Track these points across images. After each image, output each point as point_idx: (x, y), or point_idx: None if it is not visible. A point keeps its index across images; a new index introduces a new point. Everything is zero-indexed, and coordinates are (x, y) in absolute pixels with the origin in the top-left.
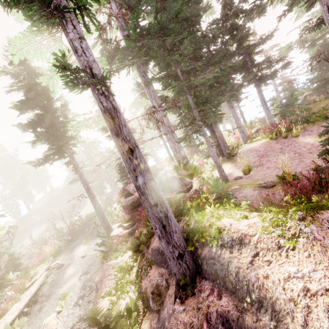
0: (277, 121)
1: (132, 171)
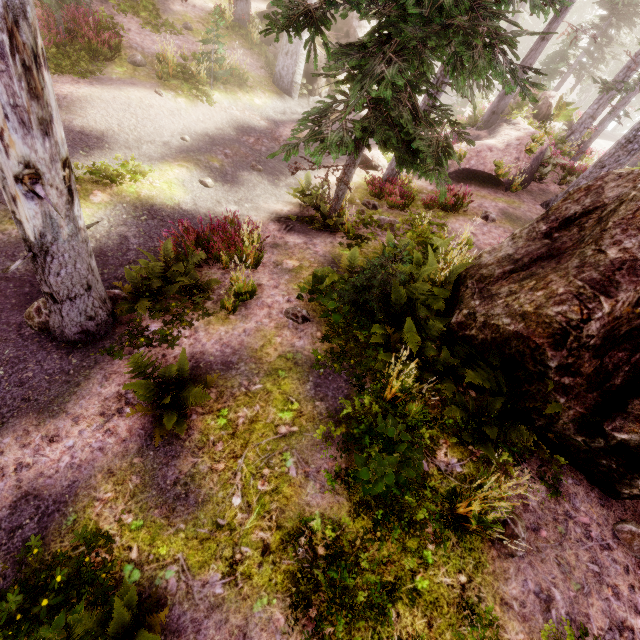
0: None
1: (531, 50)
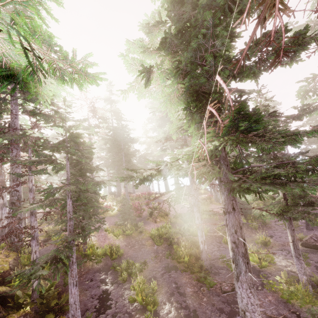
0: (105, 193)
1: None
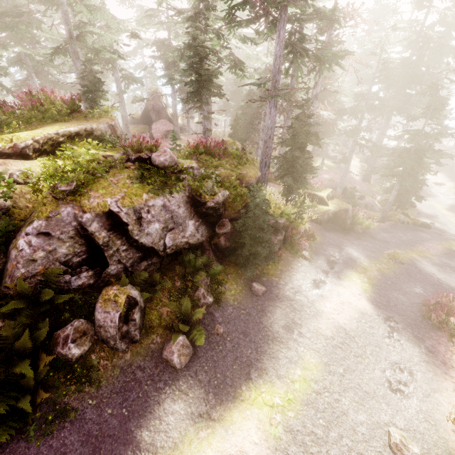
0: None
1: None
